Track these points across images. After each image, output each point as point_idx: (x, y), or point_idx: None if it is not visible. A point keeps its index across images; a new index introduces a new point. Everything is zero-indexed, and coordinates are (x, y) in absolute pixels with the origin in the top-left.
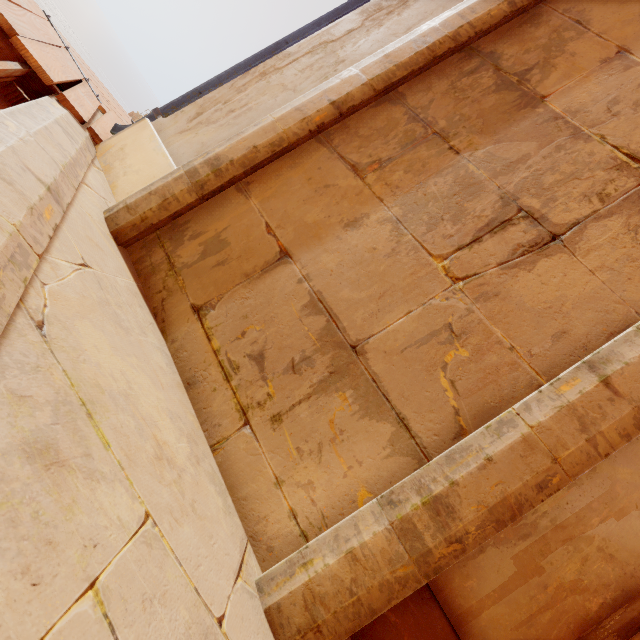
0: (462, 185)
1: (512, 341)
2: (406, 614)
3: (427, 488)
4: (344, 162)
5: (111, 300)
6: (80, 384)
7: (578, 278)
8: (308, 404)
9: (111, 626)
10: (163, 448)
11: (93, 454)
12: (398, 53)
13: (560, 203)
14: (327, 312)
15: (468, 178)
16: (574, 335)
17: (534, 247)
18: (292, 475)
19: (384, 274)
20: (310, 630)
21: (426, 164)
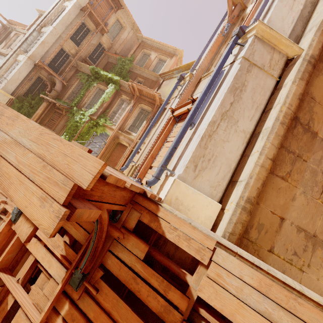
0: (312, 173)
1: None
2: None
3: None
4: (279, 177)
5: None
6: None
7: None
8: (313, 257)
9: None
10: None
11: None
12: (279, 131)
13: None
14: (303, 230)
15: (312, 170)
16: None
17: None
18: (319, 275)
19: (309, 211)
20: None
21: (300, 169)
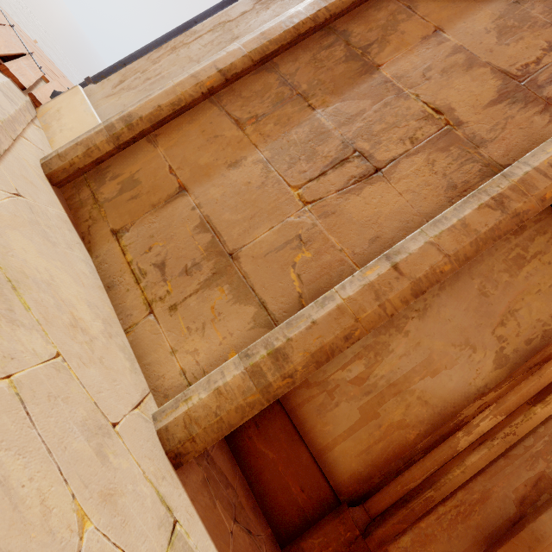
0: (315, 133)
1: (342, 245)
2: (281, 451)
3: (271, 344)
4: (230, 118)
5: (41, 222)
6: (8, 269)
7: (391, 199)
8: (196, 296)
9: (21, 400)
10: (78, 321)
11: (15, 311)
12: (271, 31)
13: (383, 145)
14: (212, 230)
15: (320, 128)
16: (384, 239)
17: (362, 178)
18: (183, 346)
19: (255, 201)
20: (187, 441)
21: (290, 118)
